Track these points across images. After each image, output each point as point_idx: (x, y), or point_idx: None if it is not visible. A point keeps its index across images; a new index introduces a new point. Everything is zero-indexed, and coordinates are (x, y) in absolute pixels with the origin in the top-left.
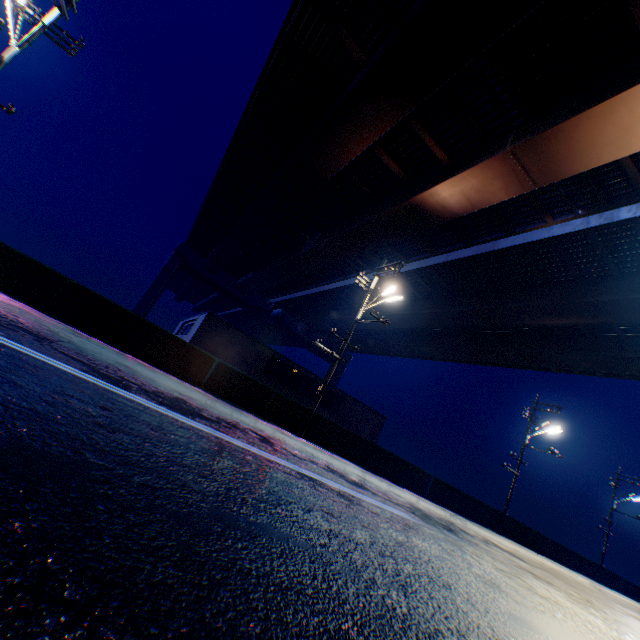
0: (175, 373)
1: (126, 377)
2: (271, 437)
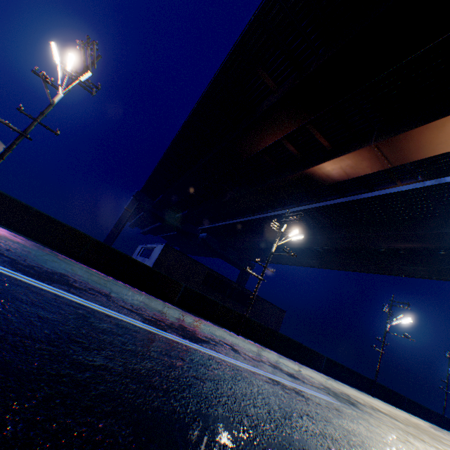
0: (157, 295)
1: (153, 316)
2: (232, 344)
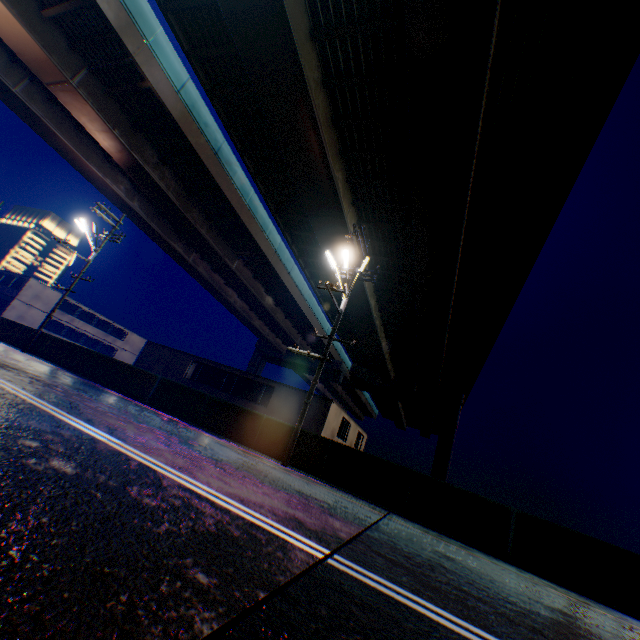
0: None
1: None
2: None
